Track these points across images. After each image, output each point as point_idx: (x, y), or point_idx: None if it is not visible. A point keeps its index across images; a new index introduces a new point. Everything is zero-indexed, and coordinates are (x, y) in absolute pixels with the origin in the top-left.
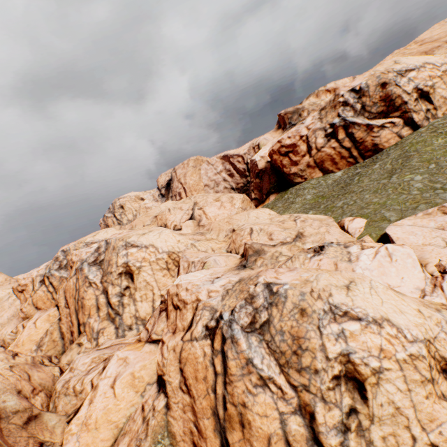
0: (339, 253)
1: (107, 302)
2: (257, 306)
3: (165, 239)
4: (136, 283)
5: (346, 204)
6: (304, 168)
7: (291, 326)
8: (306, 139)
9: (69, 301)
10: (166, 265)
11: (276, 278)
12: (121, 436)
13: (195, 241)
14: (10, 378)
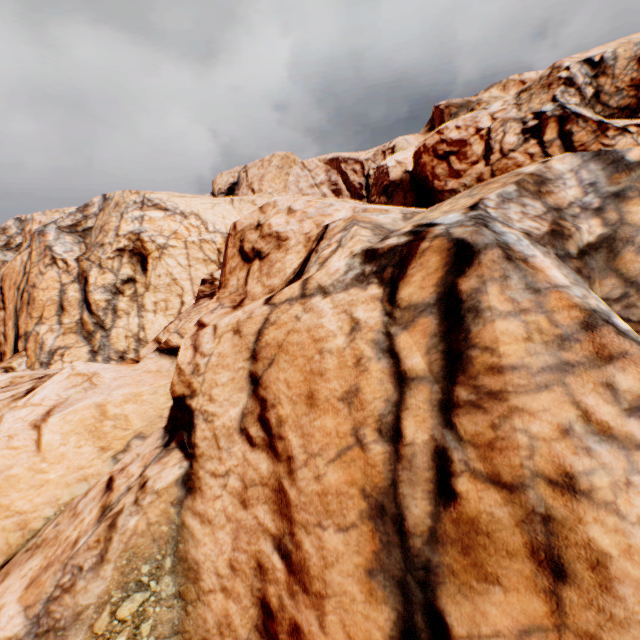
0: None
1: (83, 300)
2: (559, 203)
3: (222, 215)
4: (150, 275)
5: None
6: (472, 183)
7: None
8: (486, 134)
9: (7, 296)
10: (218, 255)
11: None
12: (23, 552)
13: None
14: None
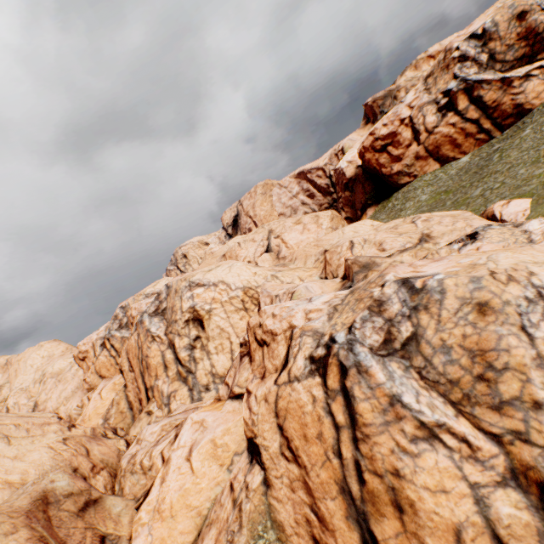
0: (507, 234)
1: (176, 358)
2: (390, 316)
3: (237, 273)
4: (207, 331)
5: (489, 189)
6: (412, 162)
7: (463, 335)
8: (409, 122)
9: (133, 363)
10: (242, 304)
11: (416, 271)
12: (205, 527)
13: (276, 272)
14: (63, 453)
